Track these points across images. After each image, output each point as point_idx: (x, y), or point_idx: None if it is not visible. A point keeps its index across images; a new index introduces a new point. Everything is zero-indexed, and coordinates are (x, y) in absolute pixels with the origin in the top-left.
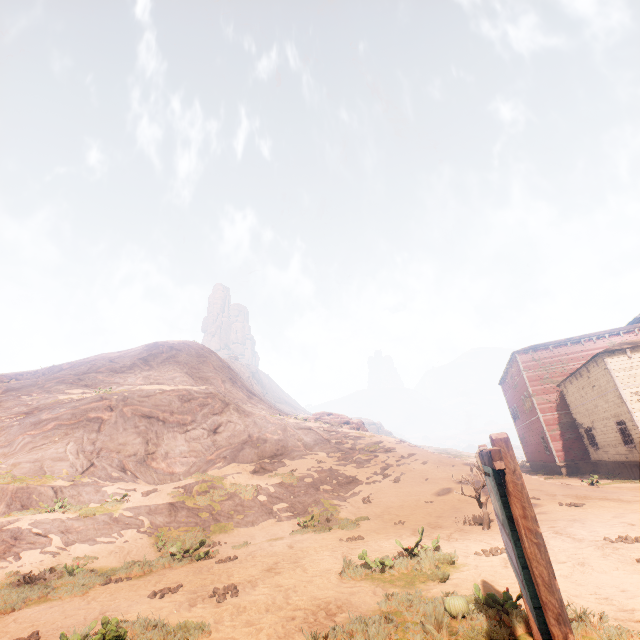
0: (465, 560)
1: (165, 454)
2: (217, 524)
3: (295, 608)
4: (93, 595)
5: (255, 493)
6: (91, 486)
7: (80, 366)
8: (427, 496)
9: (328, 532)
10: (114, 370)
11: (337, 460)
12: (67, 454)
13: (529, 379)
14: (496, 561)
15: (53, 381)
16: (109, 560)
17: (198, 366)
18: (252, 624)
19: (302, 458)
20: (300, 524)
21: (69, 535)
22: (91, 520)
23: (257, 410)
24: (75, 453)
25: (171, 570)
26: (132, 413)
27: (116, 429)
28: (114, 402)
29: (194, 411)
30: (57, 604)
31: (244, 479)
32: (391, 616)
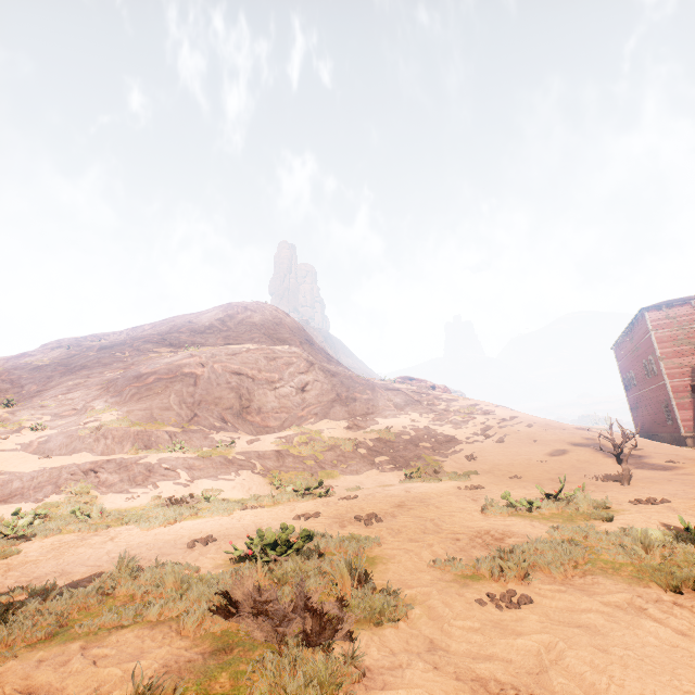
0: (620, 507)
1: (258, 409)
2: (323, 471)
3: (452, 533)
4: (238, 516)
5: (355, 446)
6: (199, 433)
7: (161, 327)
8: (539, 456)
9: (439, 482)
10: (194, 330)
11: (431, 420)
12: (171, 405)
13: (658, 340)
14: (660, 509)
15: (140, 340)
16: (234, 493)
17: (274, 327)
18: (417, 541)
19: (395, 417)
20: (406, 475)
21: (193, 471)
22: (209, 460)
23: (342, 371)
24: (178, 404)
25: (298, 503)
26: (222, 370)
27: (210, 384)
28: (204, 359)
29: (280, 370)
30: (210, 520)
31: (340, 434)
32: (574, 541)
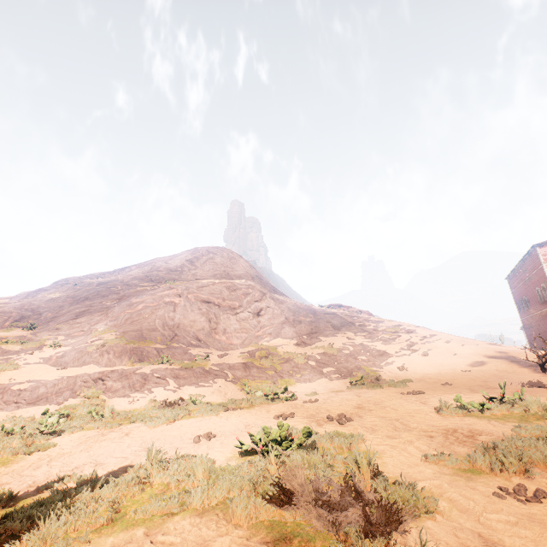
0: None
1: (223, 330)
2: (282, 379)
3: (422, 431)
4: (224, 416)
5: (305, 359)
6: (180, 349)
7: (144, 267)
8: (461, 367)
9: (381, 388)
10: (170, 269)
11: (364, 338)
12: (157, 327)
13: None
14: None
15: (128, 277)
16: (214, 397)
17: (231, 266)
18: (395, 438)
19: (334, 336)
20: (352, 382)
21: (179, 380)
22: (190, 371)
23: (287, 299)
24: (162, 326)
25: (269, 405)
26: (195, 299)
27: (186, 310)
28: (180, 291)
29: (240, 298)
30: (203, 419)
31: (291, 349)
32: None
